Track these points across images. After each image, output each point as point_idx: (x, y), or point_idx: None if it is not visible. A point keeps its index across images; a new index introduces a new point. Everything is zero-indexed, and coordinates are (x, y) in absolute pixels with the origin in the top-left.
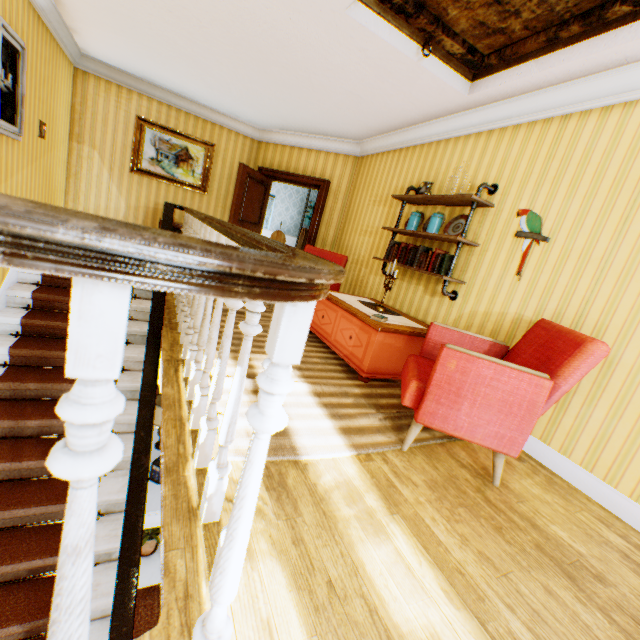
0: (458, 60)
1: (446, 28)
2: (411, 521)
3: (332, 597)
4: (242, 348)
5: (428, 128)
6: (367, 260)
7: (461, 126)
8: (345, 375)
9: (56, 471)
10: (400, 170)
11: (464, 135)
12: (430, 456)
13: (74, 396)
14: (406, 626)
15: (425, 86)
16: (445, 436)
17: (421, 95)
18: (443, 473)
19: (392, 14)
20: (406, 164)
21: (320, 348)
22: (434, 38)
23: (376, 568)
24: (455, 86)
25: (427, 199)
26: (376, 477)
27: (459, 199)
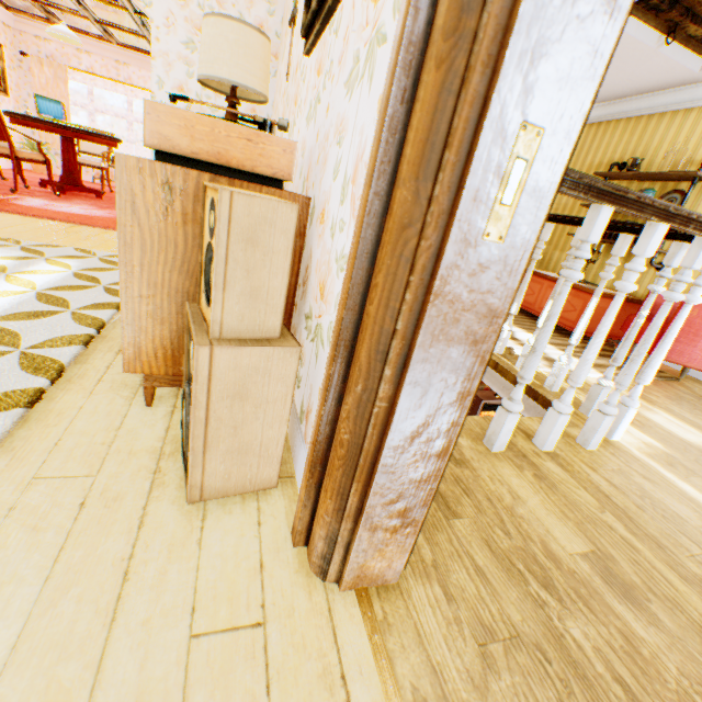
0: (697, 41)
1: (694, 16)
2: (665, 410)
3: (642, 425)
4: (599, 287)
5: (639, 102)
6: (550, 237)
7: (682, 100)
8: (557, 335)
9: (676, 297)
10: (597, 145)
11: (684, 109)
12: (657, 385)
13: (686, 274)
14: (689, 440)
15: (653, 67)
16: (662, 377)
17: (644, 74)
18: (672, 394)
19: (642, 11)
20: (605, 139)
21: (521, 316)
22: (678, 26)
23: (658, 421)
24: (687, 65)
25: (638, 176)
26: (628, 389)
27: (679, 176)
